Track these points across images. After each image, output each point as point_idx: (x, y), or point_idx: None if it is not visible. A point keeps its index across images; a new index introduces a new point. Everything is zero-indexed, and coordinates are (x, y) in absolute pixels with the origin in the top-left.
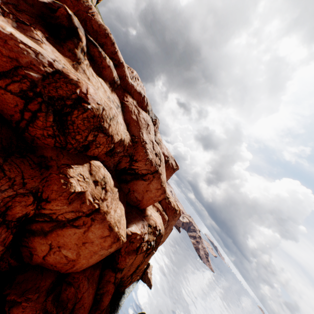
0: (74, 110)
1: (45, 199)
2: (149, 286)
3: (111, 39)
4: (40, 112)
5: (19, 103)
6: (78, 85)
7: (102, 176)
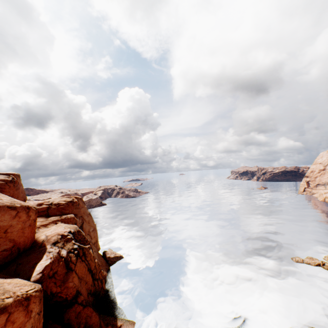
0: None
1: None
2: (120, 258)
3: None
4: None
5: None
6: None
7: None
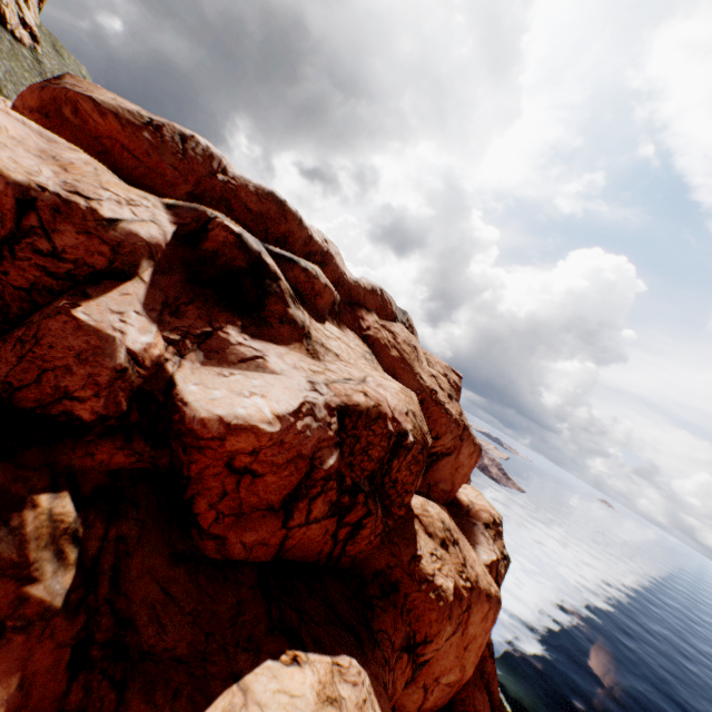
0: (391, 461)
1: (421, 642)
2: None
3: (294, 214)
4: (368, 516)
5: (329, 525)
6: (382, 413)
7: (440, 522)
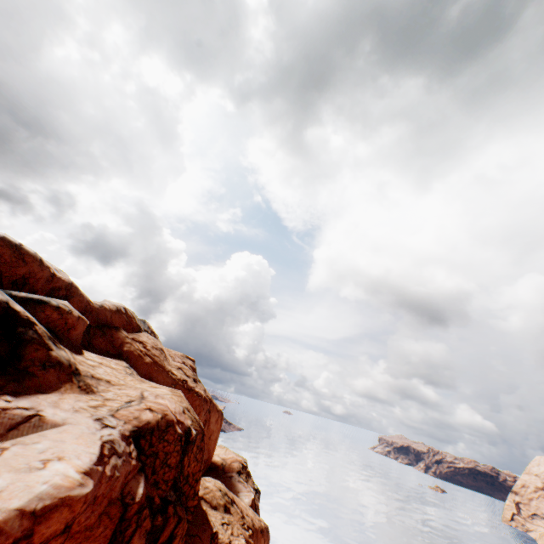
0: (183, 460)
1: None
2: None
3: (33, 256)
4: (179, 523)
5: None
6: (170, 420)
7: (219, 491)
